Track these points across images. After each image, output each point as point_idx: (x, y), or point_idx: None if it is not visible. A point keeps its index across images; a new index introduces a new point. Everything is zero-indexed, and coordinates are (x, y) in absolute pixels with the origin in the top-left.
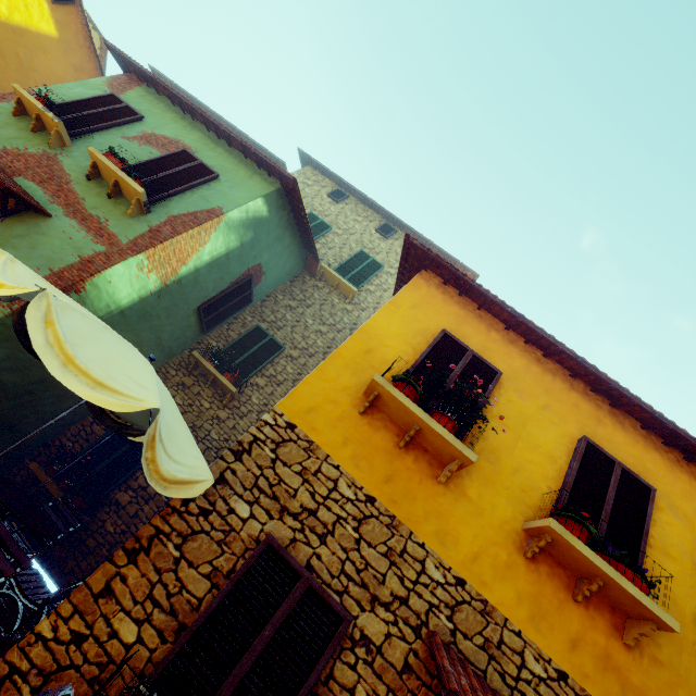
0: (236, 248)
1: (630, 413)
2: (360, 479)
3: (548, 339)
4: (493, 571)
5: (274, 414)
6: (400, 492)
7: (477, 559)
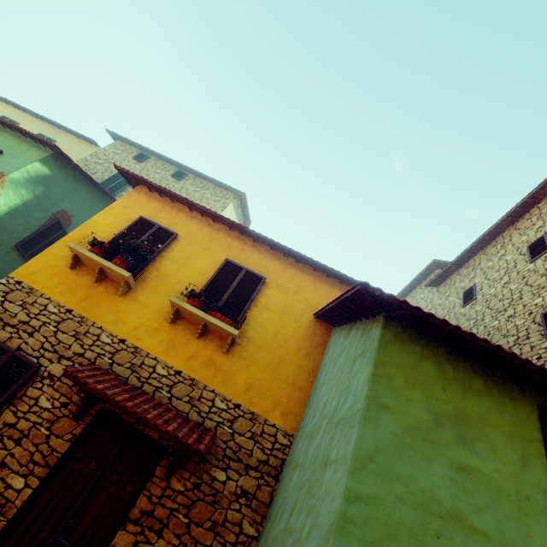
0: (32, 199)
1: (264, 243)
2: (64, 302)
3: (203, 209)
4: (146, 333)
5: (8, 278)
6: (91, 304)
7: (137, 329)
